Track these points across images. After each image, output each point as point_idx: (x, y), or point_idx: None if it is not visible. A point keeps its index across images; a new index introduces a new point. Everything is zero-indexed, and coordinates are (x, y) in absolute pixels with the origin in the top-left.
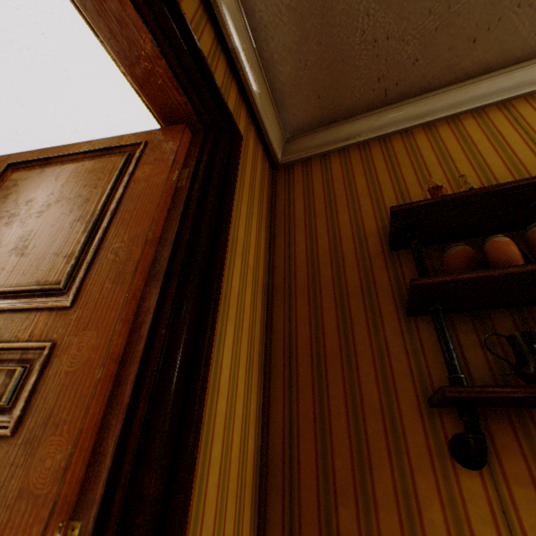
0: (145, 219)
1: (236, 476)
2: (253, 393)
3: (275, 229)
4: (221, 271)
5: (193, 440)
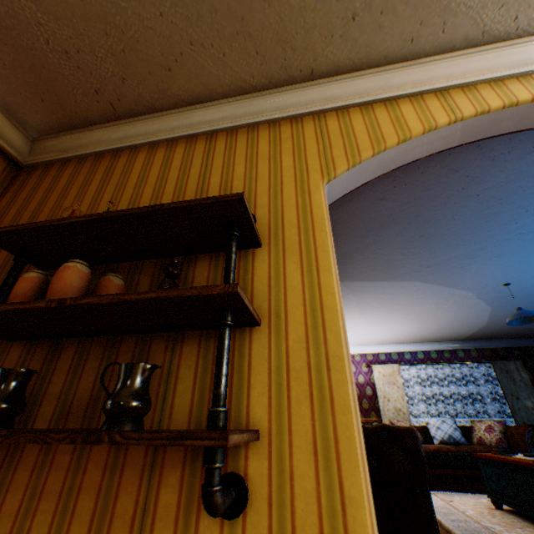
0: None
1: None
2: None
3: None
4: None
5: None
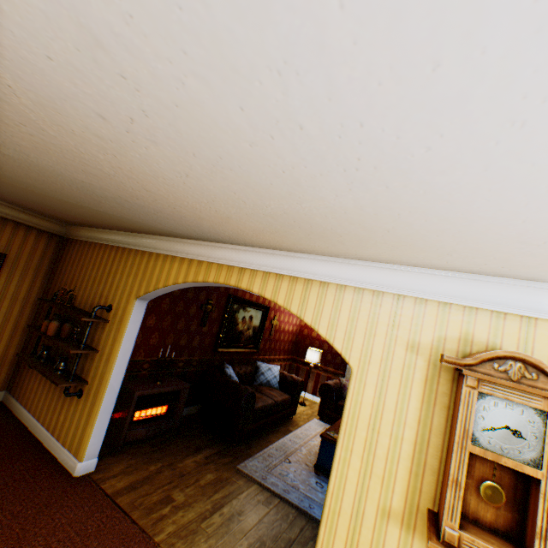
0: None
1: (1, 357)
2: (17, 338)
3: (53, 275)
4: None
5: None
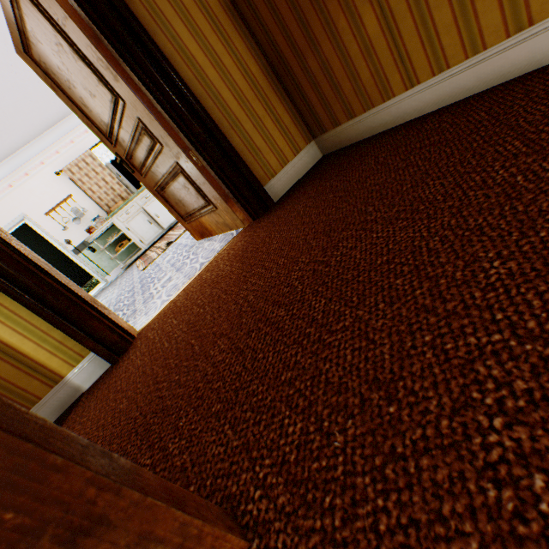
0: (80, 34)
1: (252, 93)
2: (234, 40)
3: None
4: (129, 13)
5: (198, 108)
